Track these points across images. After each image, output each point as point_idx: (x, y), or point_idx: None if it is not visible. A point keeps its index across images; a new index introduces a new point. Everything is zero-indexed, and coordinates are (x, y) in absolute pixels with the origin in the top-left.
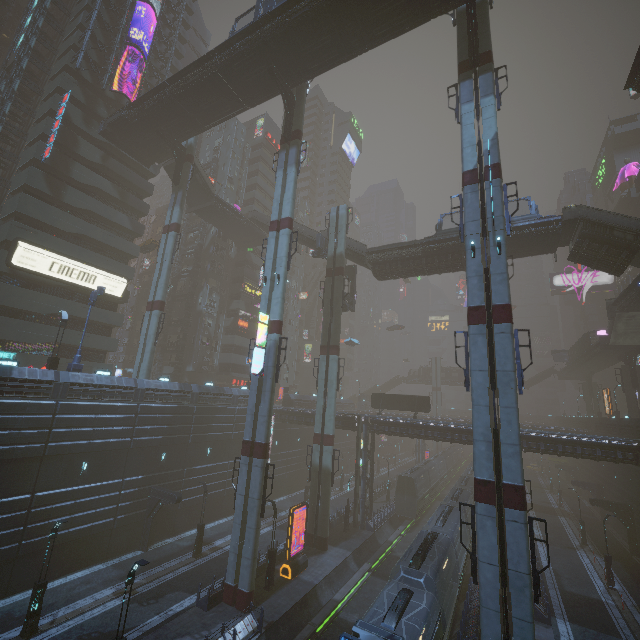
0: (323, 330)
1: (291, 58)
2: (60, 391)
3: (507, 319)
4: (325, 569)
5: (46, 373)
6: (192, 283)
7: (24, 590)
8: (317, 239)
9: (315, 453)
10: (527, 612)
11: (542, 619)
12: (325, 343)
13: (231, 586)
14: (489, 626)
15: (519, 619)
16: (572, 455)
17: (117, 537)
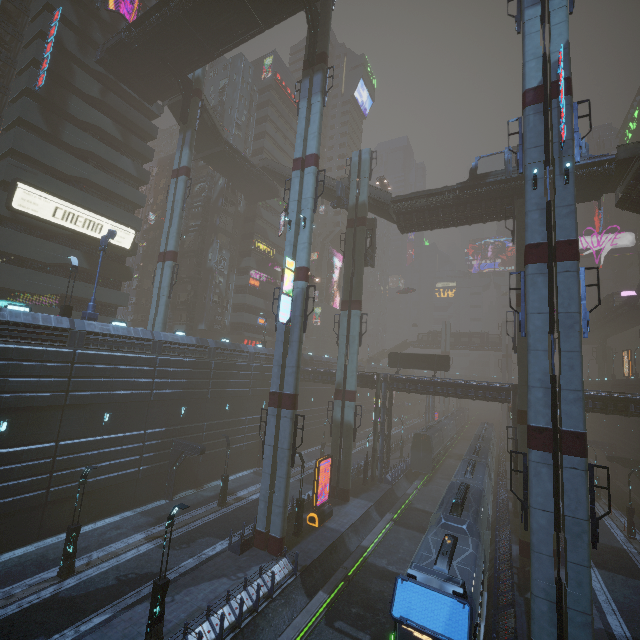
0: (344, 284)
1: None
2: (77, 340)
3: (573, 256)
4: (350, 518)
5: (61, 320)
6: (201, 238)
7: (55, 534)
8: (337, 187)
9: (336, 409)
10: (584, 557)
11: None
12: (346, 298)
13: (262, 532)
14: (541, 570)
15: (575, 563)
16: (602, 411)
17: (142, 487)
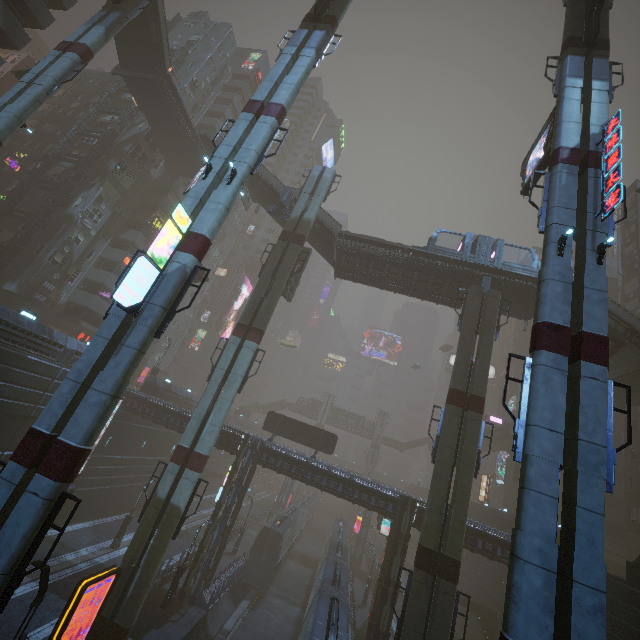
0: (250, 303)
1: None
2: None
3: (605, 360)
4: None
5: None
6: (76, 172)
7: None
8: (284, 192)
9: (167, 477)
10: None
11: None
12: (246, 321)
13: None
14: None
15: None
16: (489, 555)
17: None
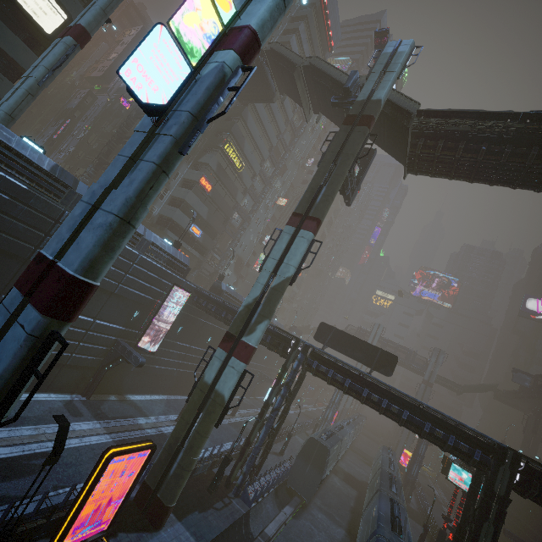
0: (306, 192)
1: None
2: None
3: None
4: None
5: None
6: None
7: None
8: (349, 76)
9: (214, 362)
10: None
11: None
12: (302, 210)
13: None
14: None
15: None
16: None
17: None
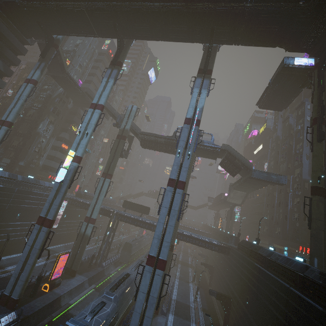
0: (107, 164)
1: (127, 25)
2: None
3: (182, 188)
4: (70, 287)
5: None
6: (38, 115)
7: None
8: (117, 117)
9: (83, 226)
10: (151, 314)
11: (163, 314)
12: (106, 171)
13: (7, 295)
14: (134, 319)
15: (147, 317)
16: (197, 245)
17: None
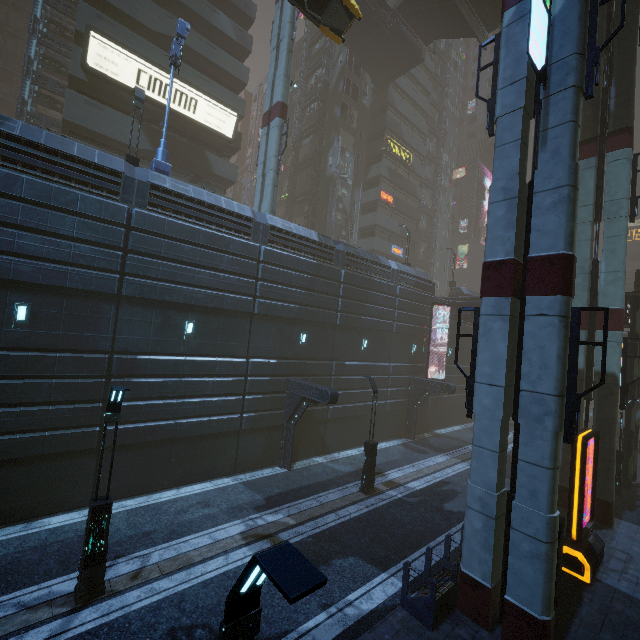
0: (584, 109)
1: None
2: (134, 193)
3: None
4: None
5: (109, 159)
6: (318, 137)
7: (120, 498)
8: None
9: None
10: None
11: None
12: (592, 133)
13: (482, 586)
14: None
15: None
16: None
17: (247, 443)
